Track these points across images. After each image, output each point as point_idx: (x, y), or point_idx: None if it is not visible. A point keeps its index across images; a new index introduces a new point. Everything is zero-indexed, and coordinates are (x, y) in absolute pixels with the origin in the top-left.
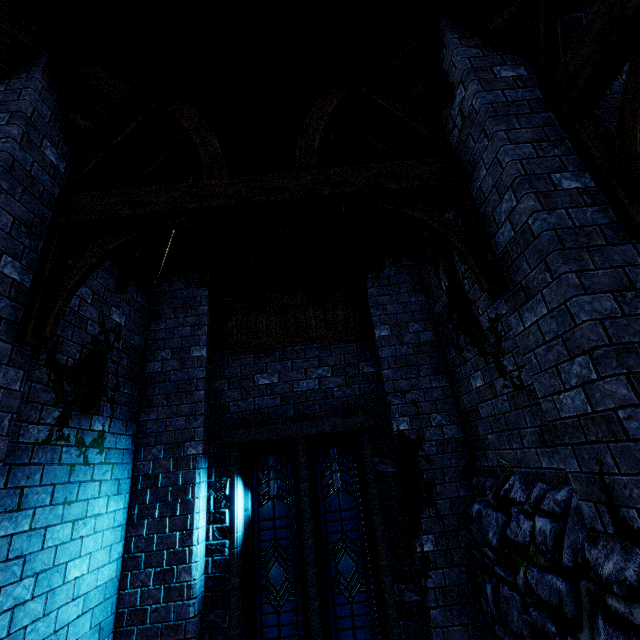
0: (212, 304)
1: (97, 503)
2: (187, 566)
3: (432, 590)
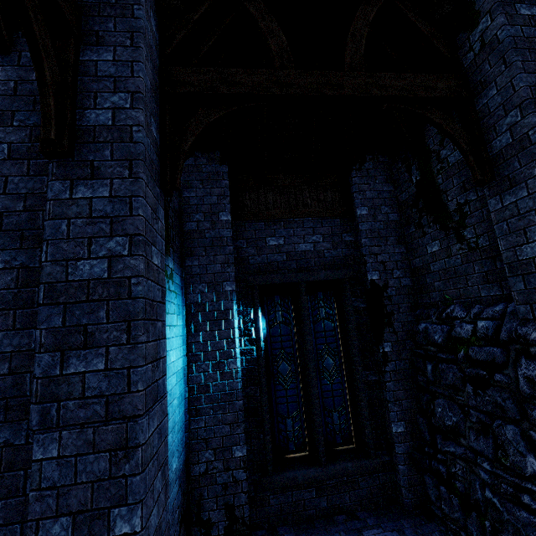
0: (229, 180)
1: (174, 318)
2: (234, 360)
3: (388, 372)
